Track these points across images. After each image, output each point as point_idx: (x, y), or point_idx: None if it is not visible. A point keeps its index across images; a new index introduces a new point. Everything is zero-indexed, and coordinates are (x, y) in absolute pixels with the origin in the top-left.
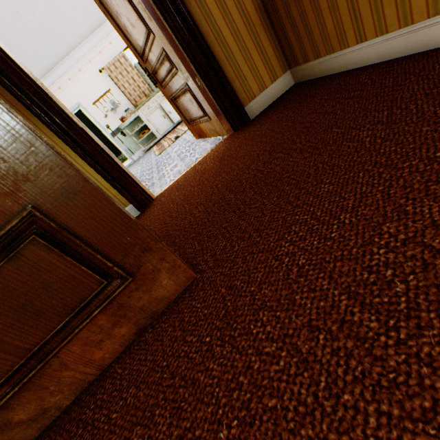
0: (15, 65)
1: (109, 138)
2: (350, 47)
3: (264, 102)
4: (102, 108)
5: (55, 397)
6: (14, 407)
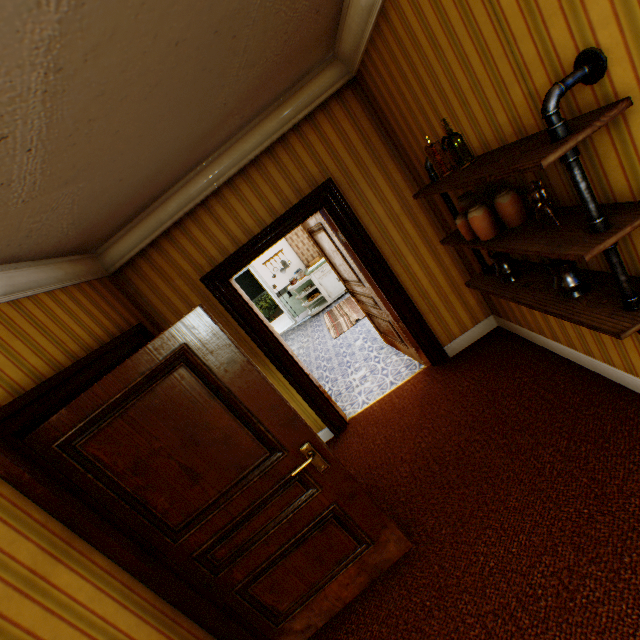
0: (263, 325)
1: (274, 298)
2: (547, 338)
3: (464, 342)
4: (271, 268)
5: (316, 617)
6: (296, 618)
